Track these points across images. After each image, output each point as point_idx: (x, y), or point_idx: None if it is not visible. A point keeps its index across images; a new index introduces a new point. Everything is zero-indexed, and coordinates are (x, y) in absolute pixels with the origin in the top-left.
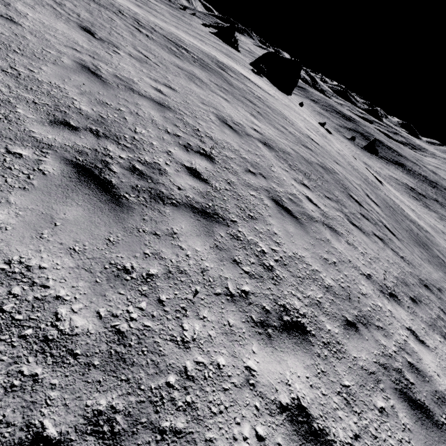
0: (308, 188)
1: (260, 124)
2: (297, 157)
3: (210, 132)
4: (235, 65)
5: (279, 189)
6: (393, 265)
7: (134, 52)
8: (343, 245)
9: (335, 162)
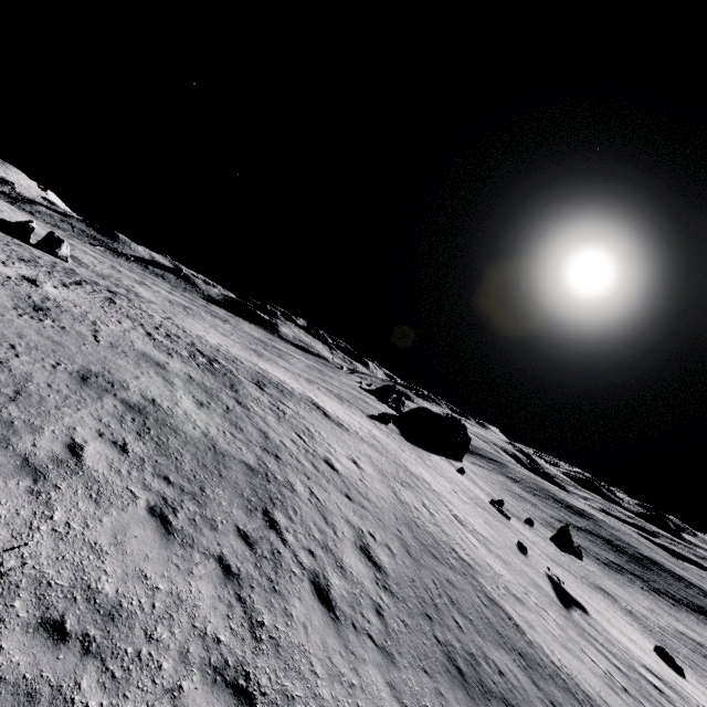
0: (121, 450)
1: (195, 408)
2: (192, 438)
3: (18, 363)
4: (335, 402)
5: (16, 413)
6: (149, 588)
7: (81, 330)
8: (3, 482)
9: (343, 494)
